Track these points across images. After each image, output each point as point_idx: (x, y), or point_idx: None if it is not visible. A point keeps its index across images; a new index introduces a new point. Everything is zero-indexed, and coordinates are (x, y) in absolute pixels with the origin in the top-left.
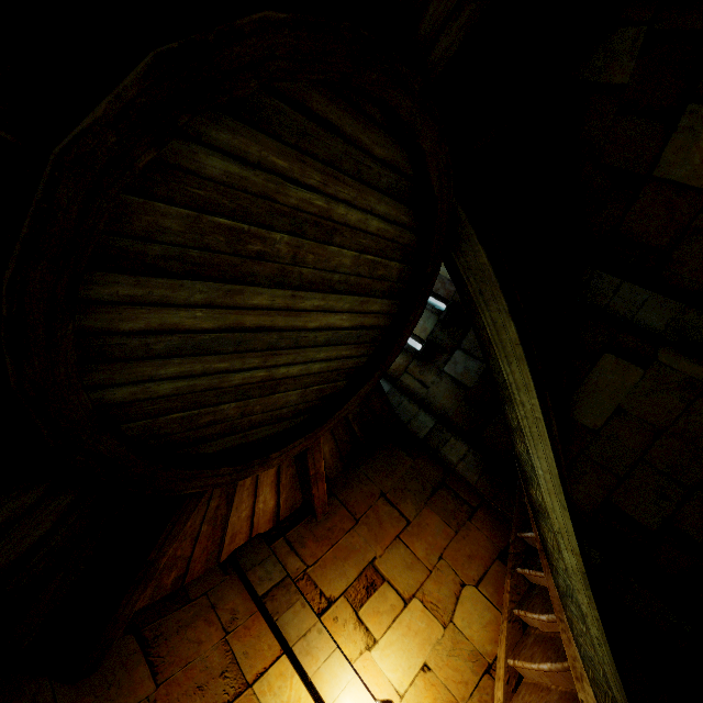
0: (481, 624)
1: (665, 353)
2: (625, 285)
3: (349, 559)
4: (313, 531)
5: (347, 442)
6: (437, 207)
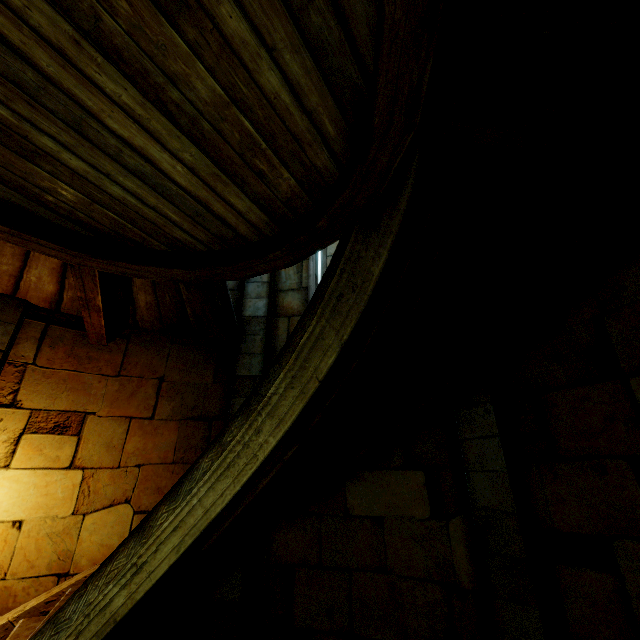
0: (102, 541)
1: (459, 524)
2: (496, 441)
3: (74, 393)
4: (77, 345)
5: (174, 313)
6: (370, 148)
